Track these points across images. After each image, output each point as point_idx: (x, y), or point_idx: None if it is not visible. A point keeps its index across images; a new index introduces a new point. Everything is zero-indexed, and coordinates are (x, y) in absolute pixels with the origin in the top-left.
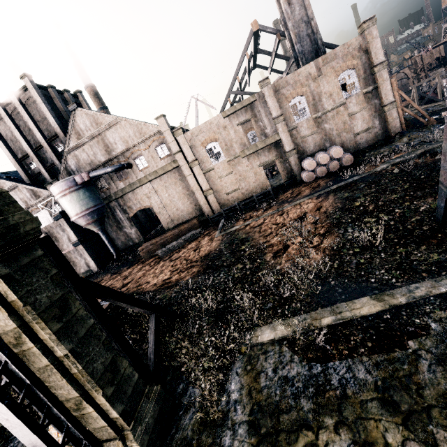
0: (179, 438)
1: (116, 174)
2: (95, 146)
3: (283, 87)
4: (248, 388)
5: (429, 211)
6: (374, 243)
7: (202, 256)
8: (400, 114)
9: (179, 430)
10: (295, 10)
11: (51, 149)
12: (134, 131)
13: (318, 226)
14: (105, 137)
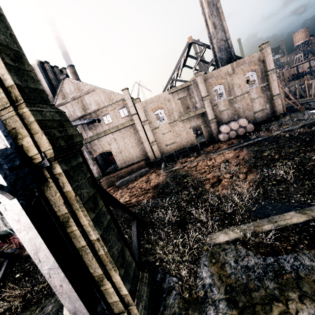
0: (168, 314)
1: (88, 126)
2: (75, 105)
3: (210, 78)
4: (218, 275)
5: None
6: (286, 178)
7: (153, 186)
8: (283, 102)
9: (167, 308)
10: (218, 32)
11: None
12: (105, 97)
13: (240, 167)
14: (83, 99)
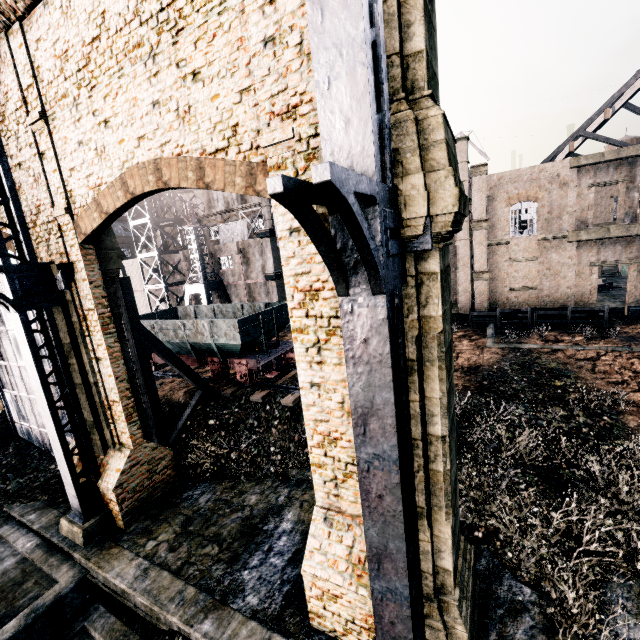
0: None
1: None
2: None
3: None
4: None
5: None
6: None
7: (465, 367)
8: None
9: None
10: None
11: None
12: None
13: None
14: None
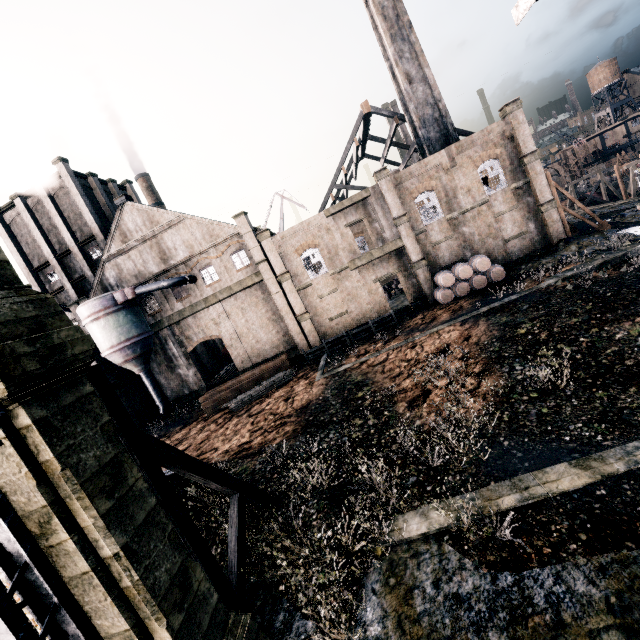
0: None
1: (173, 290)
2: (146, 252)
3: (406, 180)
4: (397, 616)
5: (630, 339)
6: (558, 385)
7: (298, 408)
8: (562, 215)
9: None
10: (418, 90)
11: (83, 256)
12: (203, 233)
13: (469, 363)
14: (161, 240)
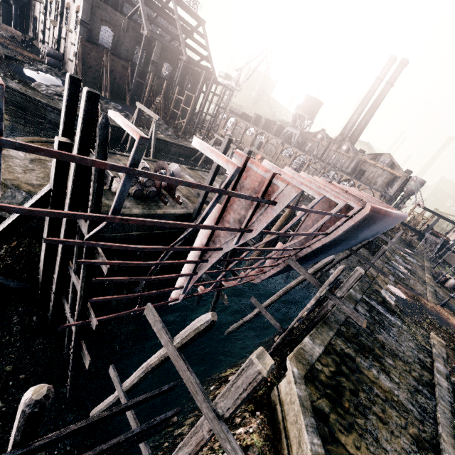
0: None
1: None
2: None
3: None
4: None
5: None
6: None
7: None
8: (76, 64)
9: None
10: None
11: None
12: None
13: None
14: None
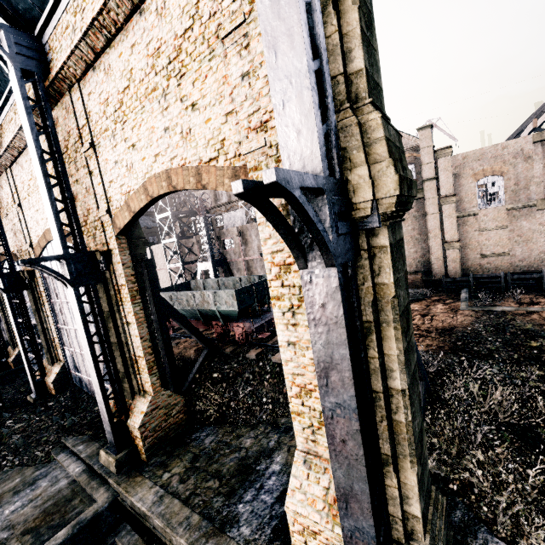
0: None
1: None
2: None
3: None
4: None
5: None
6: None
7: (439, 328)
8: None
9: None
10: None
11: None
12: None
13: None
14: None
